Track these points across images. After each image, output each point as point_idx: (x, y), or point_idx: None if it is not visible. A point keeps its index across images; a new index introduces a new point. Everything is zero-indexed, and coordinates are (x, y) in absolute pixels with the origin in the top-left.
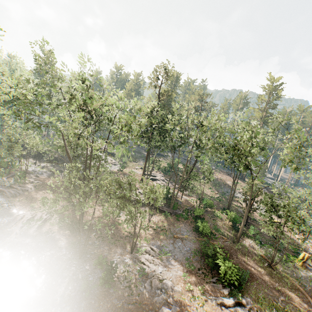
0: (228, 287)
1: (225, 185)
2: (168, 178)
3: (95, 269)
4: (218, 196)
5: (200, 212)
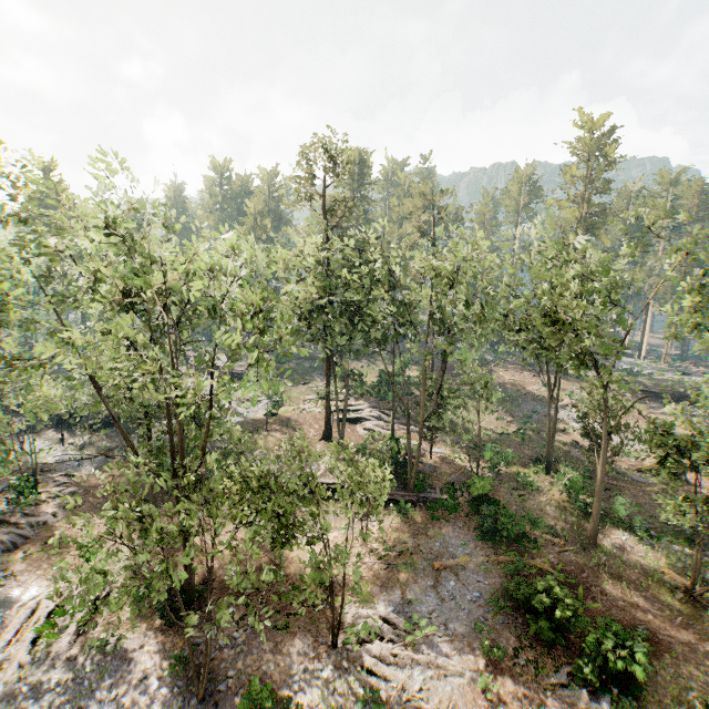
0: (605, 692)
1: (526, 396)
2: (389, 409)
3: None
4: (517, 429)
5: (484, 486)
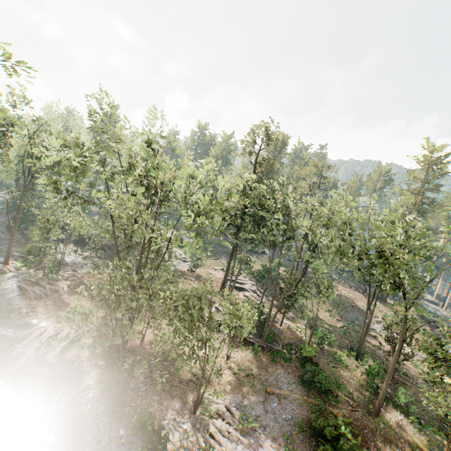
0: None
1: (353, 307)
2: (262, 289)
3: (133, 436)
4: (342, 326)
5: (311, 351)
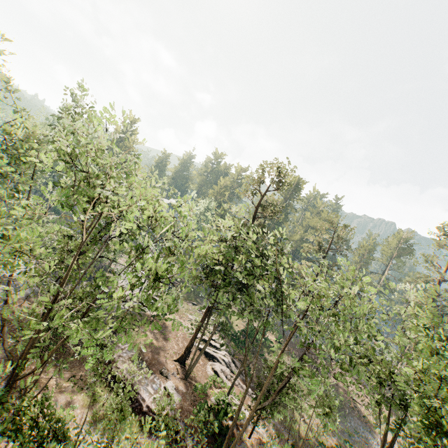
0: None
1: (353, 409)
2: (240, 360)
3: None
4: (336, 444)
5: None
